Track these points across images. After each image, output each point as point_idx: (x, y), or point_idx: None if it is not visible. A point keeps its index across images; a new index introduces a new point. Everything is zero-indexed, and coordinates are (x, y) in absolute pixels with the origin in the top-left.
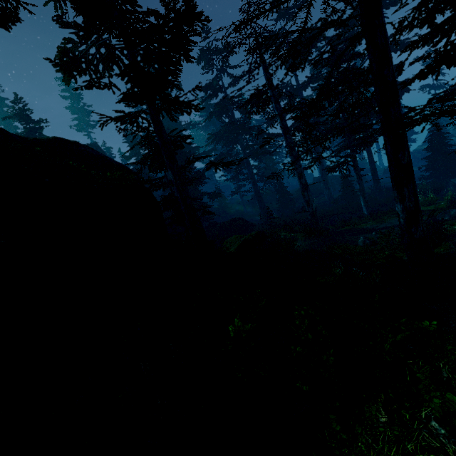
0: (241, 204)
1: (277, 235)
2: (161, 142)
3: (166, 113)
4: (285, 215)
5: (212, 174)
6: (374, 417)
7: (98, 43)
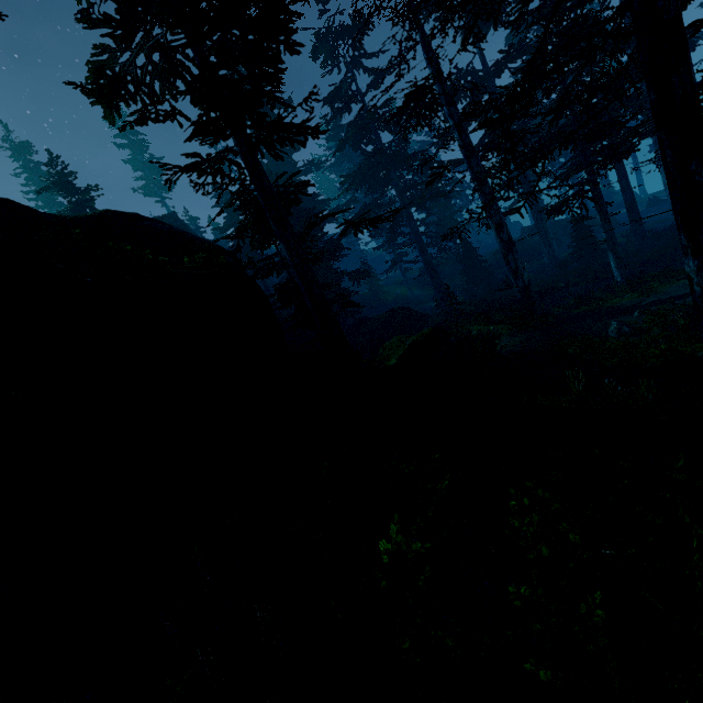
0: (404, 285)
1: (465, 331)
2: (263, 197)
3: (265, 148)
4: (477, 296)
5: (354, 241)
6: None
7: (148, 46)
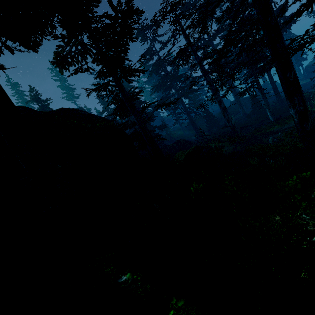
0: (181, 130)
1: (209, 146)
2: (124, 98)
3: (125, 79)
4: (213, 132)
5: (158, 113)
6: (272, 219)
7: (76, 43)
